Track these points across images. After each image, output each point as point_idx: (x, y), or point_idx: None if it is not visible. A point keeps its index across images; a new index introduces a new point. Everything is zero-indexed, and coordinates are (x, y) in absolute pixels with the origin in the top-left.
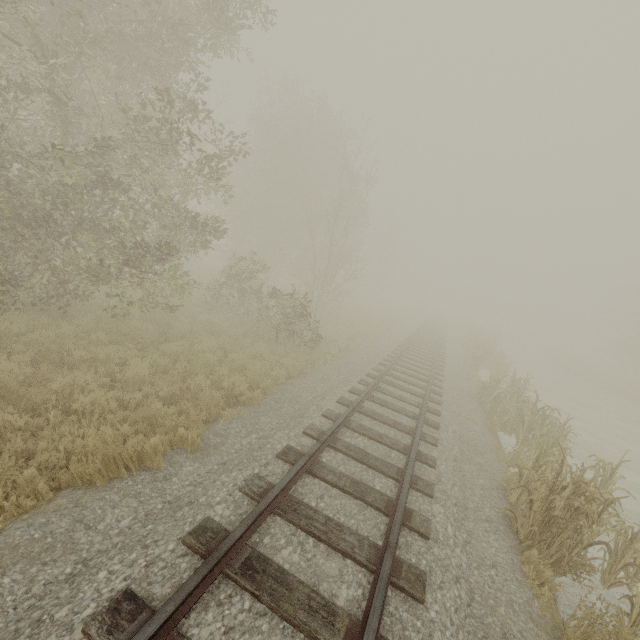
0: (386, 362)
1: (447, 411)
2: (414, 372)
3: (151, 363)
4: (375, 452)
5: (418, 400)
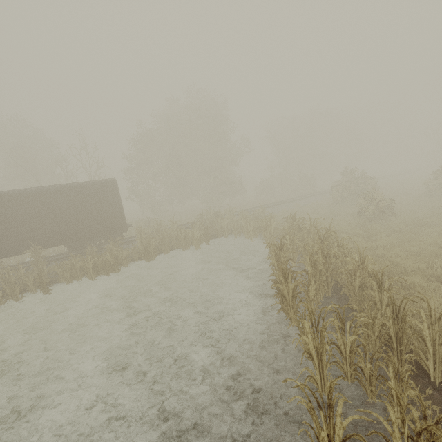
0: None
1: None
2: None
3: None
4: None
5: None
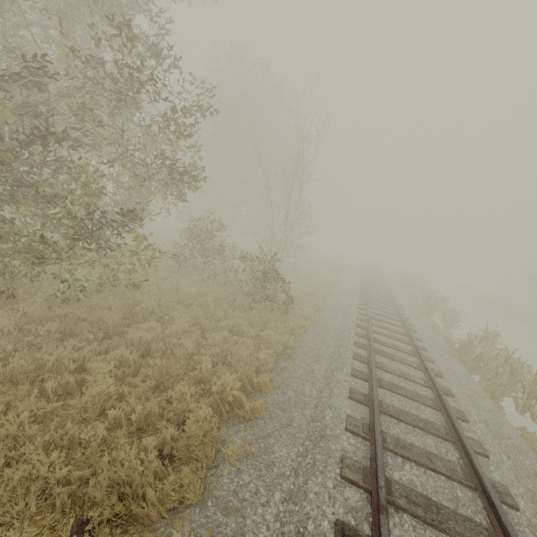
0: (361, 322)
1: (453, 386)
2: (391, 332)
3: (116, 359)
4: (438, 494)
5: (419, 374)
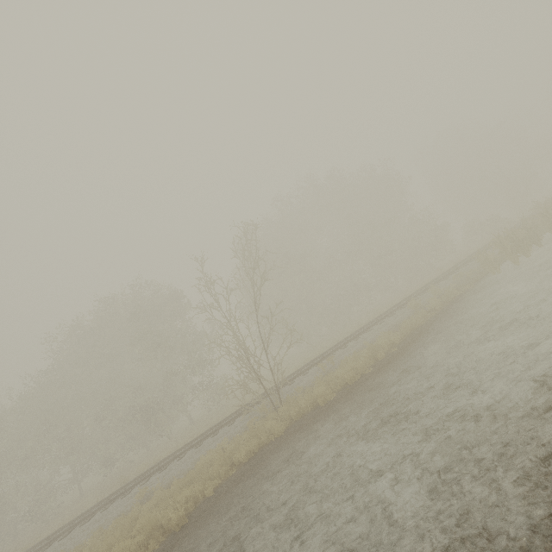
0: None
1: None
2: None
3: None
4: None
5: None
